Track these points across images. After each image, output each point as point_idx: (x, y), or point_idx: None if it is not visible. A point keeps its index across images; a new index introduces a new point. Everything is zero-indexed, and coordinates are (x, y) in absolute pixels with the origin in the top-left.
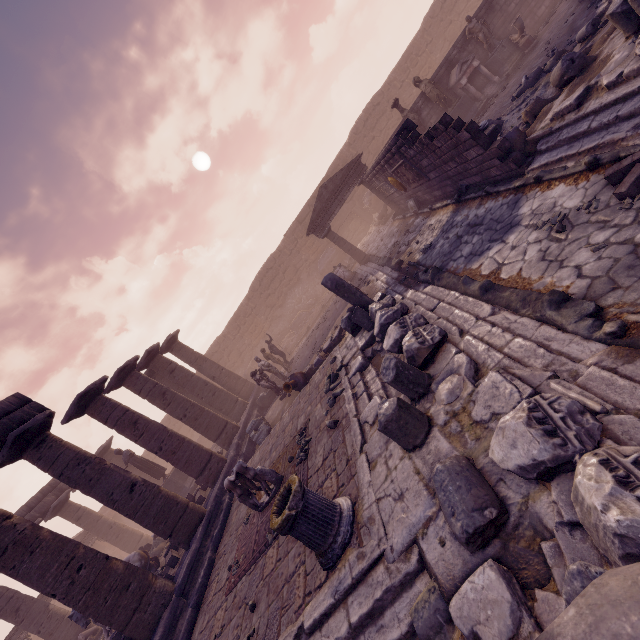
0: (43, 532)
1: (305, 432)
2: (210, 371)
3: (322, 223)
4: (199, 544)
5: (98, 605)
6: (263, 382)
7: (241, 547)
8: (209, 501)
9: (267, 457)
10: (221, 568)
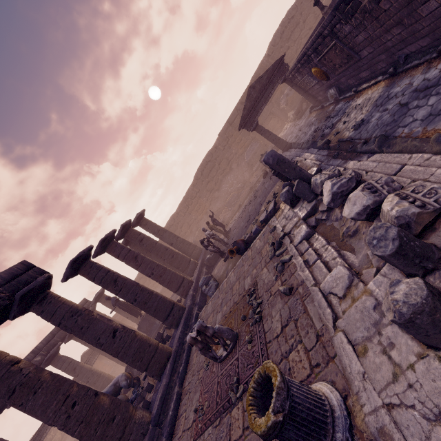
0: (44, 374)
1: (254, 293)
2: (169, 239)
3: (251, 118)
4: (168, 379)
5: (90, 435)
6: (210, 247)
7: (204, 392)
8: (174, 342)
9: (219, 310)
10: (187, 405)
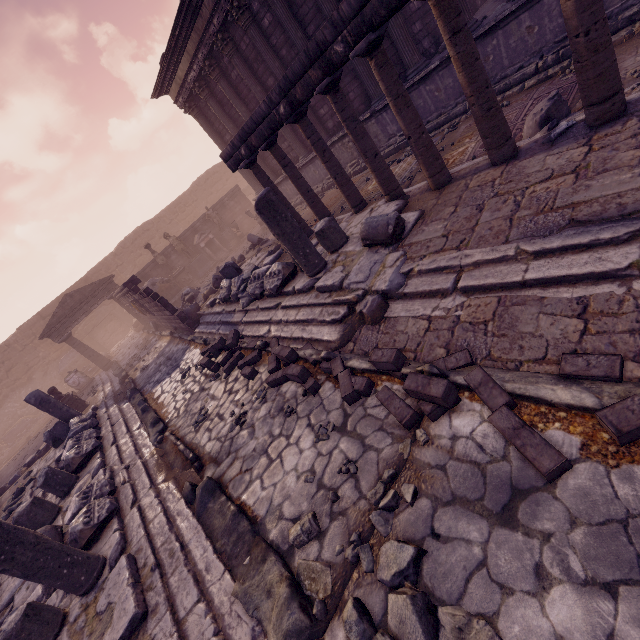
0: None
1: None
2: None
3: (62, 328)
4: None
5: None
6: None
7: None
8: None
9: None
10: None
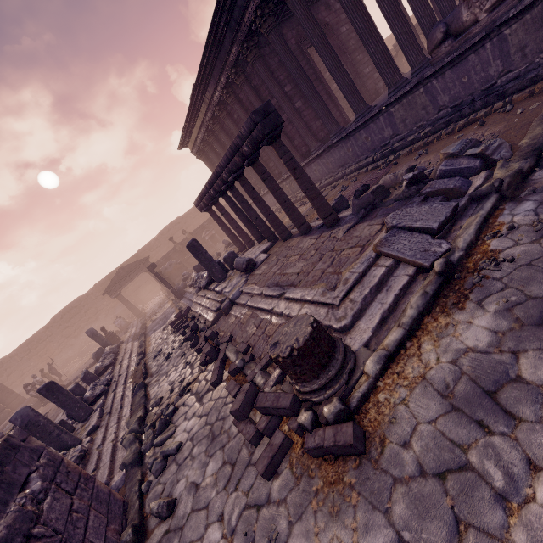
0: None
1: (46, 414)
2: None
3: (115, 289)
4: None
5: None
6: (32, 392)
7: None
8: None
9: None
10: None
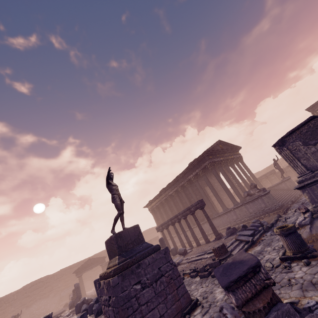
0: None
1: None
2: None
3: (81, 271)
4: None
5: None
6: None
7: None
8: None
9: None
10: None
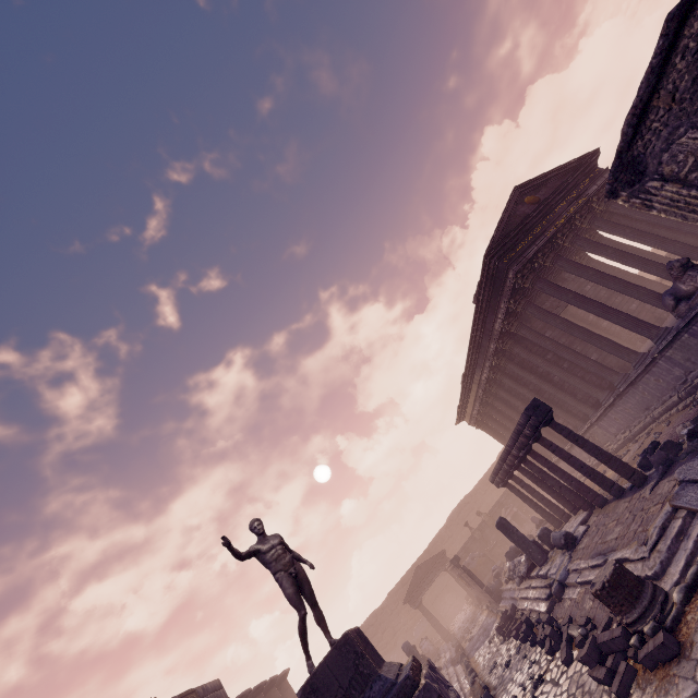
0: None
1: None
2: None
3: (415, 595)
4: None
5: None
6: None
7: None
8: None
9: None
10: None
